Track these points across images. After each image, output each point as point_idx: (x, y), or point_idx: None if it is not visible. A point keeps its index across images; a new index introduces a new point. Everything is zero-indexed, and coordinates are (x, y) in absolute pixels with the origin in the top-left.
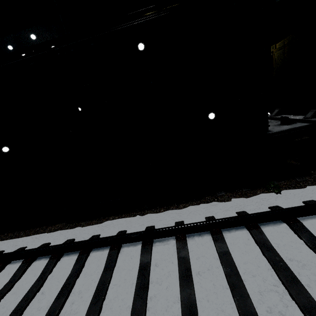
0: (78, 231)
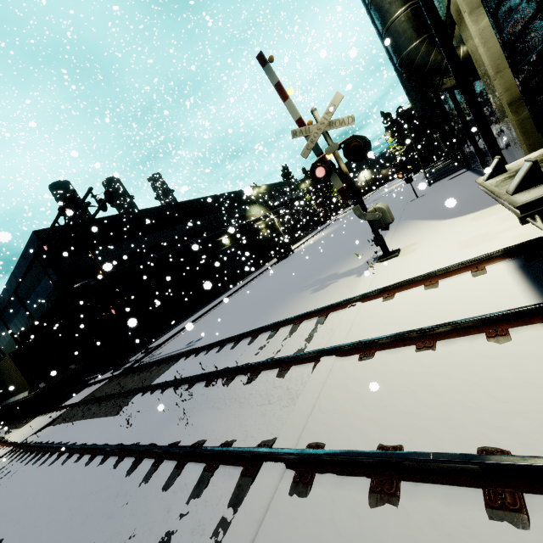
0: None
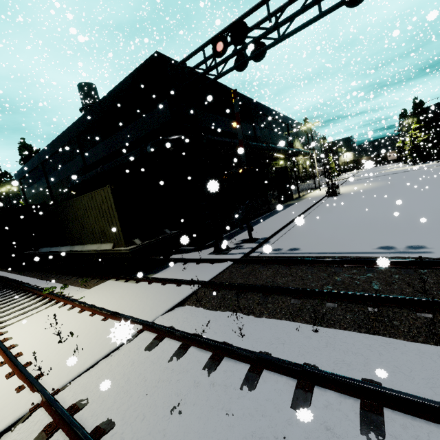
0: (0, 272)
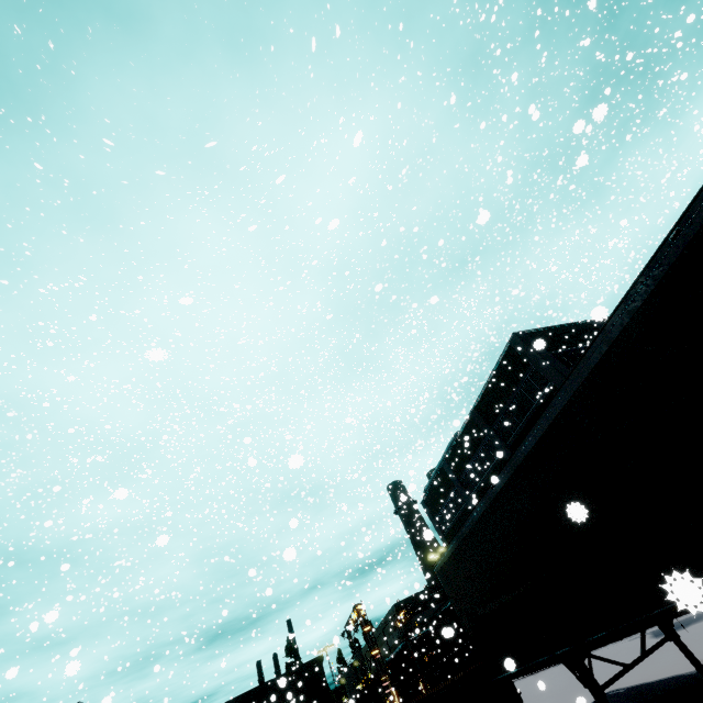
0: None
